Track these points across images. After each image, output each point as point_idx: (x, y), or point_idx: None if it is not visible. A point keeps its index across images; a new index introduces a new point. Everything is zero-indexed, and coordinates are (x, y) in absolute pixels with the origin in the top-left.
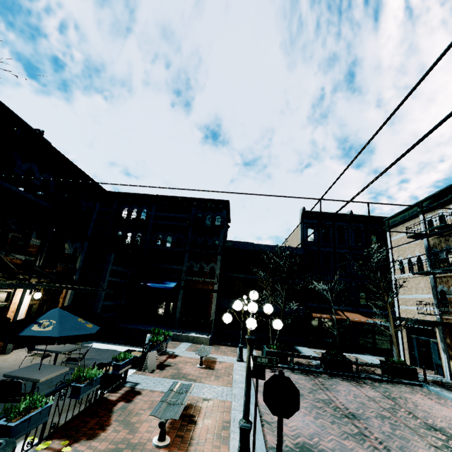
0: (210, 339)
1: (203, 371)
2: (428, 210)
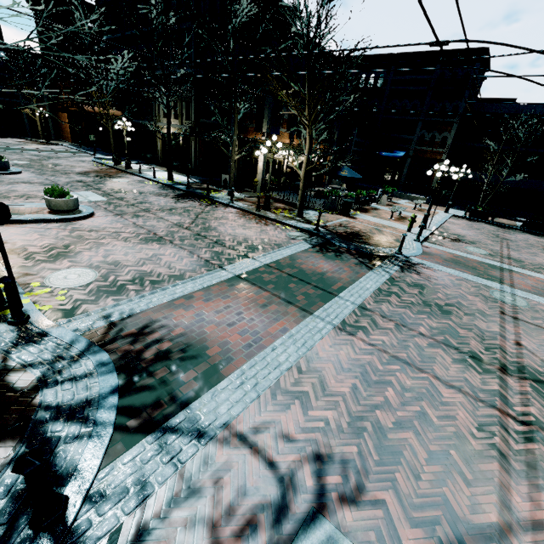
0: (427, 200)
1: (415, 211)
2: None
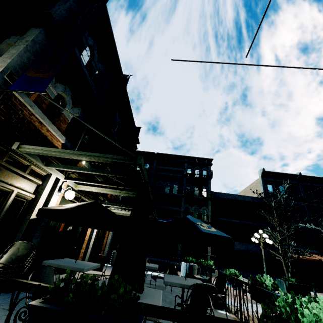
0: None
1: None
2: None
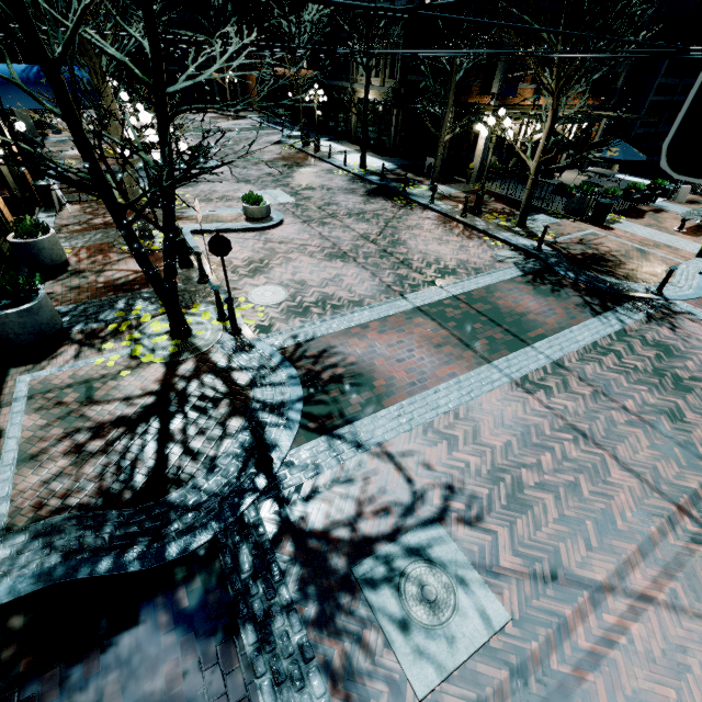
0: None
1: None
2: None
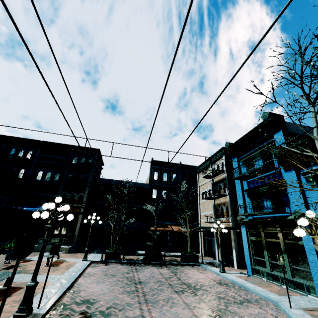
0: (71, 249)
1: (47, 267)
2: (213, 162)
